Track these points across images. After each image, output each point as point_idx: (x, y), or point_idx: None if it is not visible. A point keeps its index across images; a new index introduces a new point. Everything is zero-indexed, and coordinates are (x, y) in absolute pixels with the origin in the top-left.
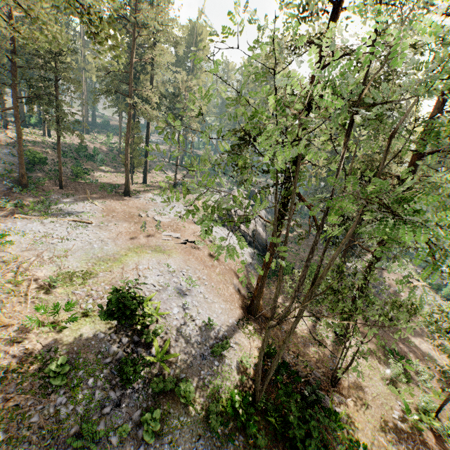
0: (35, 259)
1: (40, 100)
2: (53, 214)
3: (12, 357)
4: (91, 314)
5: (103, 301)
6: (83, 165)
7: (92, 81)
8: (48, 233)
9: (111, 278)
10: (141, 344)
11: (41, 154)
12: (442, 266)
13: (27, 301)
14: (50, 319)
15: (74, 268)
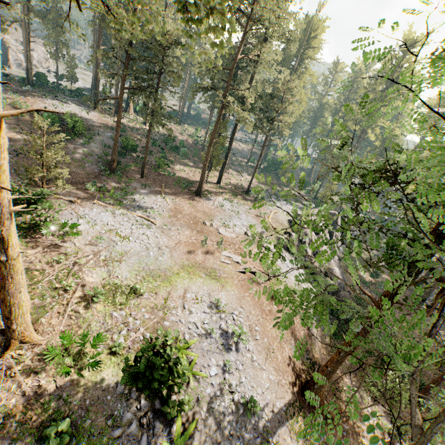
0: (92, 258)
1: (141, 92)
2: (126, 204)
3: (21, 394)
4: (119, 352)
5: (136, 336)
6: (167, 156)
7: (194, 76)
8: (114, 226)
9: (154, 304)
10: (162, 415)
11: (133, 141)
12: None
13: (64, 313)
14: (77, 347)
15: (123, 279)
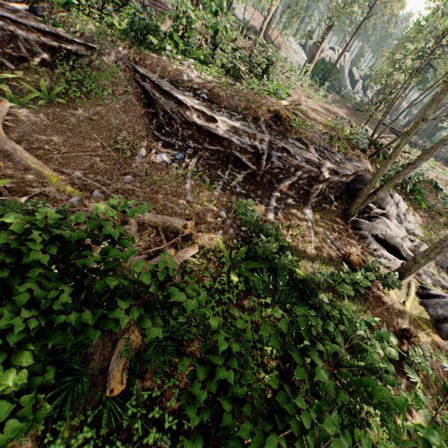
0: None
1: None
2: None
3: None
4: None
5: None
6: None
7: None
8: None
9: None
10: None
11: None
12: None
13: None
14: None
15: None
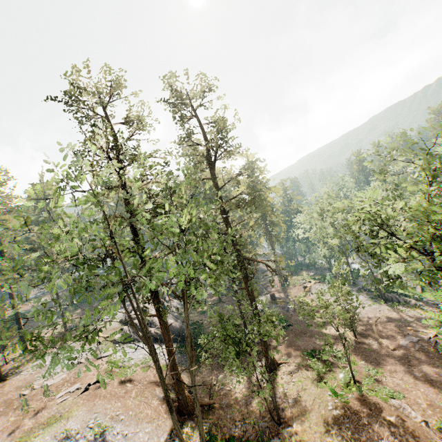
0: None
1: None
2: None
3: None
4: None
5: None
6: None
7: None
8: None
9: None
10: None
11: None
12: (318, 262)
13: None
14: None
15: None
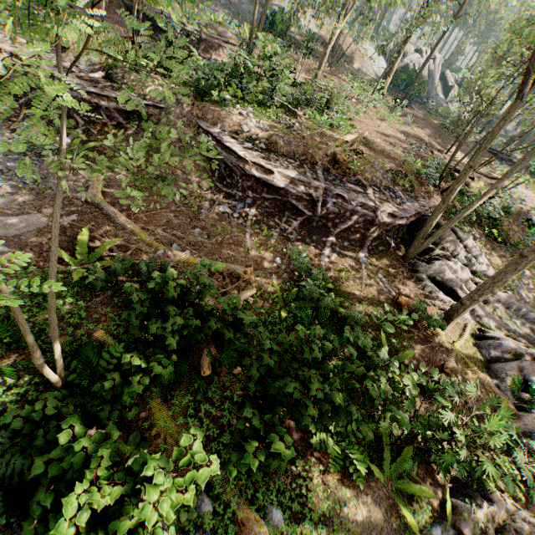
0: None
1: None
2: None
3: None
4: None
5: None
6: None
7: None
8: None
9: None
10: None
11: None
12: None
13: None
14: None
15: None
